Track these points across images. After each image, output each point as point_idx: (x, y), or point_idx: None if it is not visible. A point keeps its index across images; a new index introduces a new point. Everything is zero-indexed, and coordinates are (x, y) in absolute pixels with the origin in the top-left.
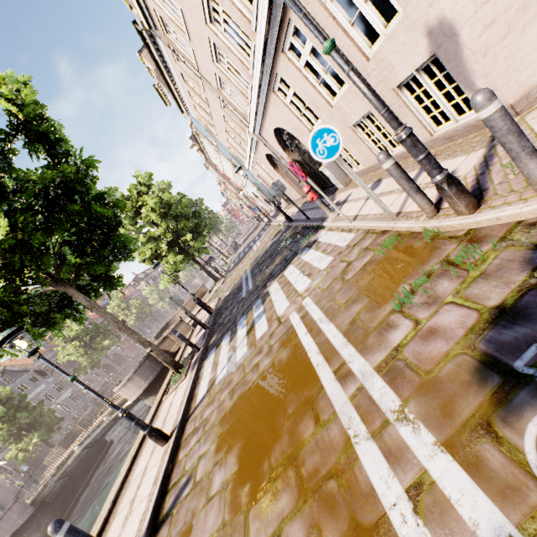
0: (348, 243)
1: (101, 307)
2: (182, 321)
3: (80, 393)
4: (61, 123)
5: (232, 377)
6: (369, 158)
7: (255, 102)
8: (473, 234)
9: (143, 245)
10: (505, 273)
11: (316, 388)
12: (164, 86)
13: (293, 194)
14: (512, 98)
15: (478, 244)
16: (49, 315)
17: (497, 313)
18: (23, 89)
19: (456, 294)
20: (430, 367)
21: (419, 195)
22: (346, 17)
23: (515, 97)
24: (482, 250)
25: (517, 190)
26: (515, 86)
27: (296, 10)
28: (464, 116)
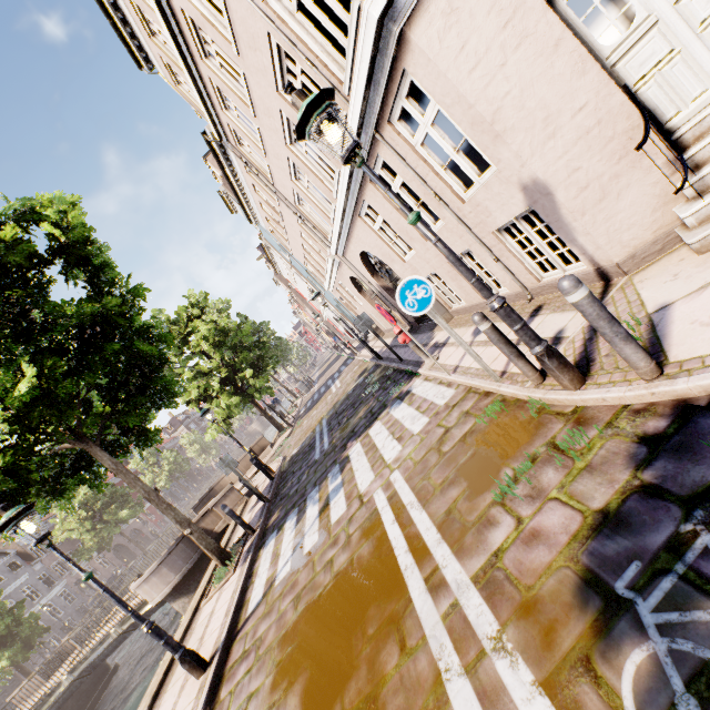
0: (447, 402)
1: (130, 471)
2: (233, 489)
3: (76, 589)
4: (108, 245)
5: (297, 578)
6: (472, 295)
7: (338, 225)
8: (580, 413)
9: (188, 382)
10: (610, 468)
11: (403, 600)
12: (230, 193)
13: (383, 323)
14: (617, 257)
15: (585, 427)
16: (59, 480)
17: (601, 518)
18: (71, 210)
19: (560, 488)
20: (532, 582)
21: (521, 360)
22: (437, 161)
23: (620, 257)
24: (587, 436)
25: (622, 368)
26: (619, 246)
27: (381, 185)
28: (571, 266)
